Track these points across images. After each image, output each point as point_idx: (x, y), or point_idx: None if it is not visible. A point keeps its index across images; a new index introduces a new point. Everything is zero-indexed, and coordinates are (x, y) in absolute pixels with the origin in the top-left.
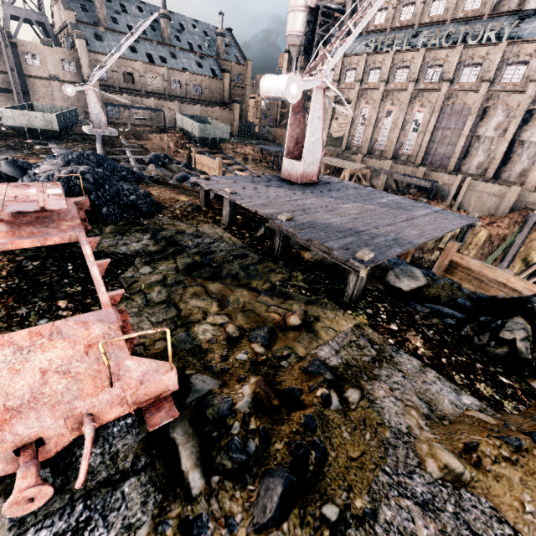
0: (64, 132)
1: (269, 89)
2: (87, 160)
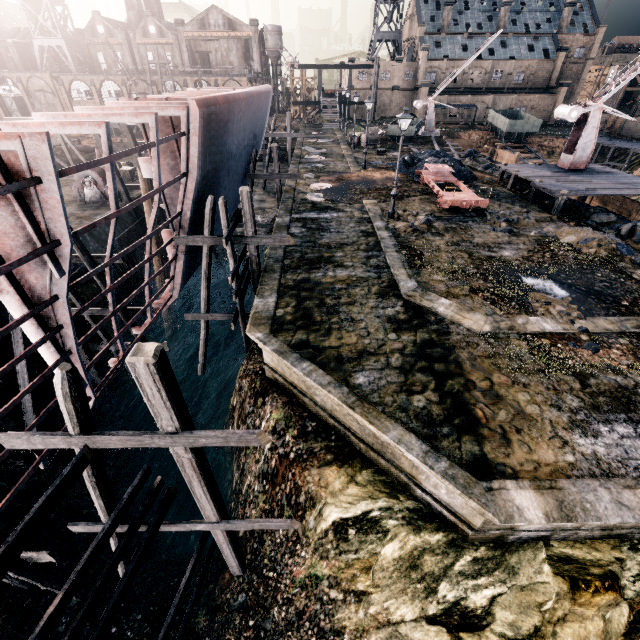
0: (414, 137)
1: (559, 114)
2: (439, 155)
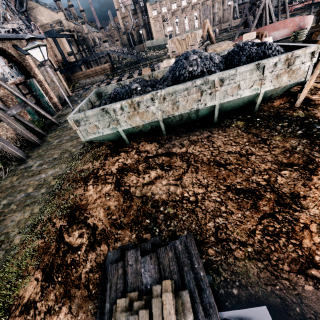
0: None
1: None
2: None
